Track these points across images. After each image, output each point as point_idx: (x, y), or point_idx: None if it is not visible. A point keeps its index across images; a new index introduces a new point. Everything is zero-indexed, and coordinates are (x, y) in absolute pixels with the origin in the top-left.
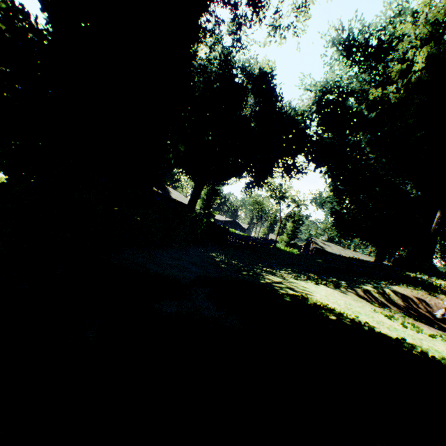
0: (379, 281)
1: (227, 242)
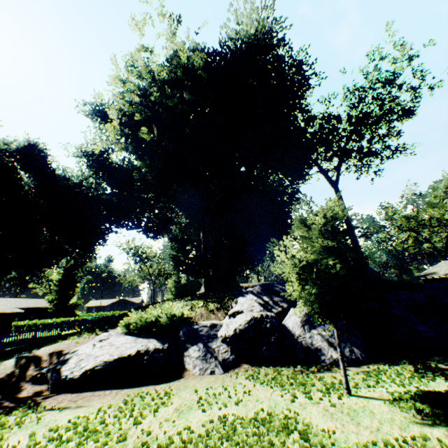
0: (53, 343)
1: (3, 351)
